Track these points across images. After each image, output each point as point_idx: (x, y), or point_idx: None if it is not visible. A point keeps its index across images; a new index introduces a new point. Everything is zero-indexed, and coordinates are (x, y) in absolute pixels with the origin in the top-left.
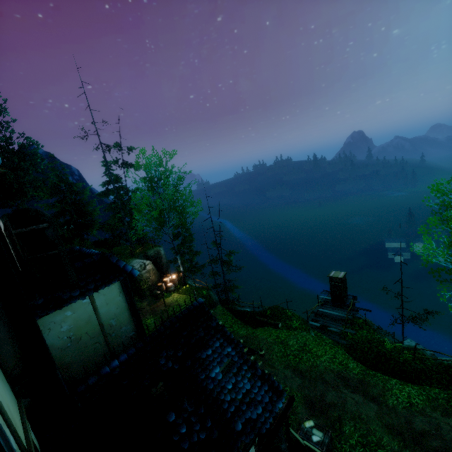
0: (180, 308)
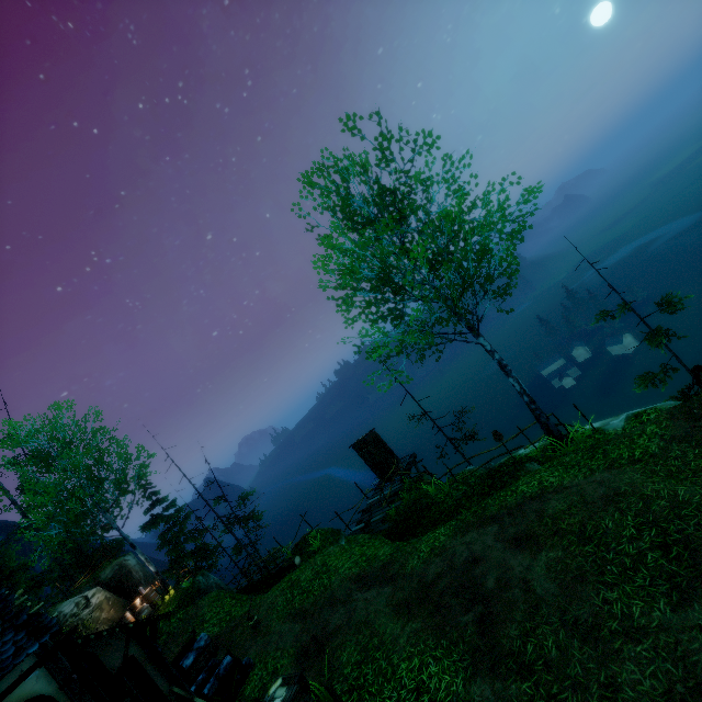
0: None
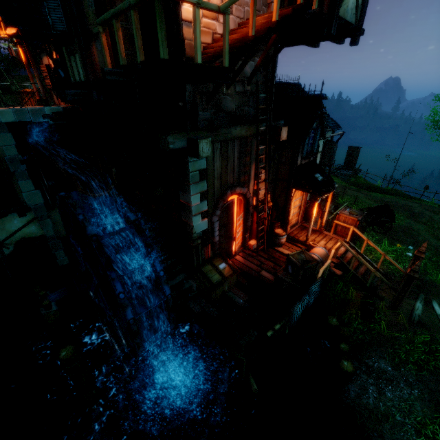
0: (293, 80)
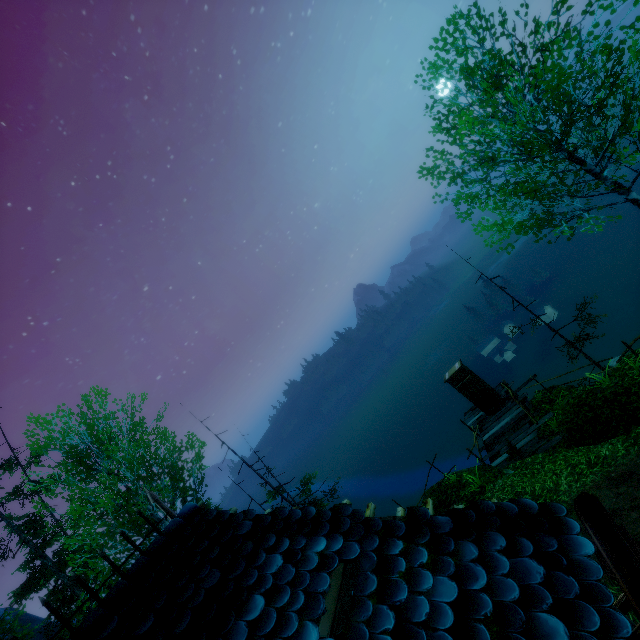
0: (112, 566)
